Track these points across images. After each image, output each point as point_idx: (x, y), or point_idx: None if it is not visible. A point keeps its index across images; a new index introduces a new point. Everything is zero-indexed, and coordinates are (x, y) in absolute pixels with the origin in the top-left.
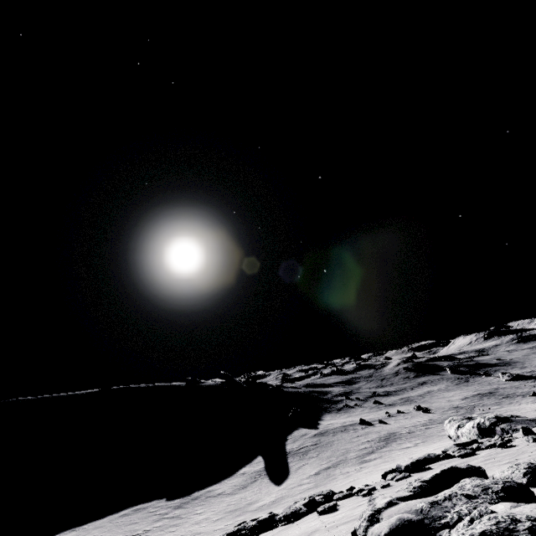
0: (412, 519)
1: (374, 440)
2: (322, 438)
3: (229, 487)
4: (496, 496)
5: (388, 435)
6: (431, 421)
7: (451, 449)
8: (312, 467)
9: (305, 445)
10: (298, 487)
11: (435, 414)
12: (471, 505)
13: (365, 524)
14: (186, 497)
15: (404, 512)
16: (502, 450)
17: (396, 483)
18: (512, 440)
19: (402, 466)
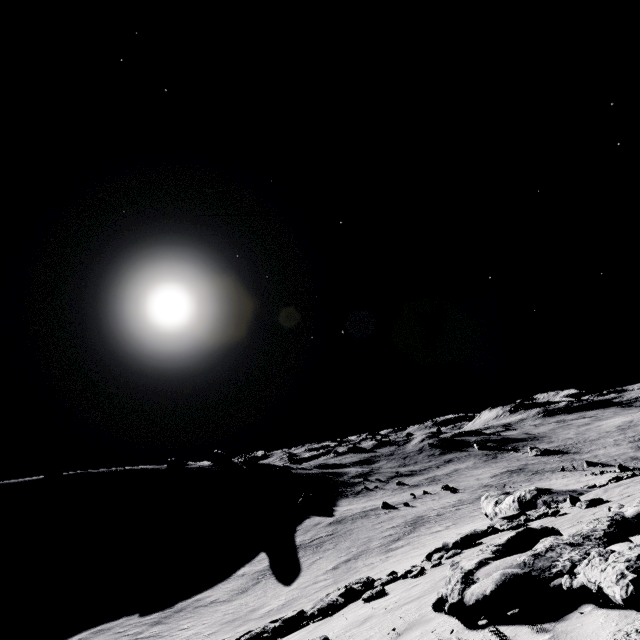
0: (518, 573)
1: (400, 525)
2: (340, 526)
3: (225, 592)
4: (601, 541)
5: (415, 518)
6: (461, 502)
7: (498, 523)
8: (329, 561)
9: (319, 536)
10: (313, 585)
11: (465, 494)
12: (580, 551)
13: (460, 587)
14: (167, 609)
15: (505, 568)
16: (556, 519)
17: (448, 561)
18: (560, 511)
19: (450, 543)
